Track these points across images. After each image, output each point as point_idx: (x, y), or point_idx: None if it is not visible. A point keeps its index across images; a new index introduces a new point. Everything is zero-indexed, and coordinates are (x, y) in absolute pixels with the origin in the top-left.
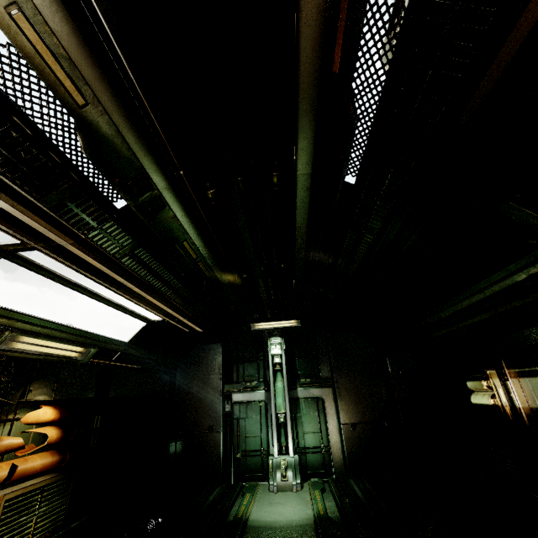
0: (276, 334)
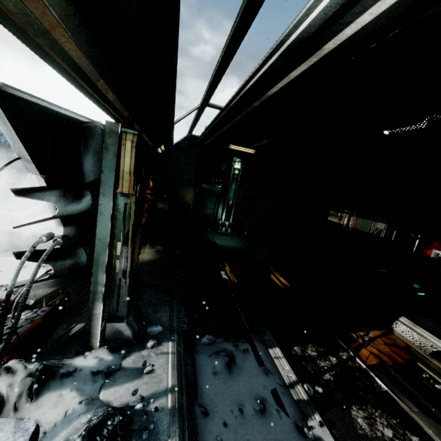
0: (240, 156)
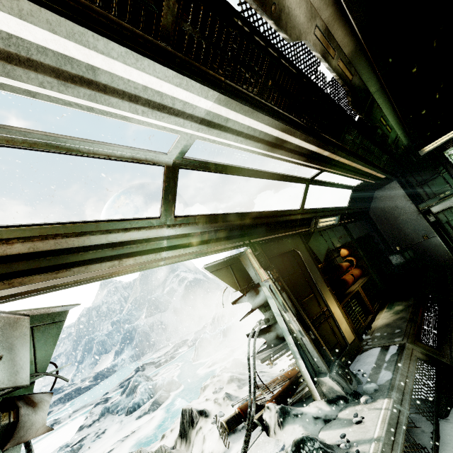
0: (451, 145)
